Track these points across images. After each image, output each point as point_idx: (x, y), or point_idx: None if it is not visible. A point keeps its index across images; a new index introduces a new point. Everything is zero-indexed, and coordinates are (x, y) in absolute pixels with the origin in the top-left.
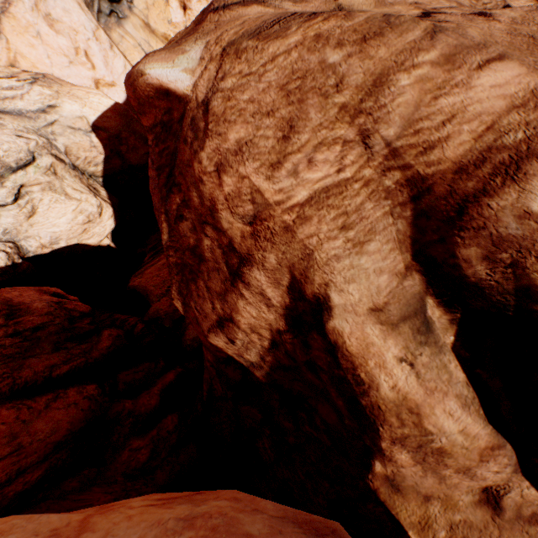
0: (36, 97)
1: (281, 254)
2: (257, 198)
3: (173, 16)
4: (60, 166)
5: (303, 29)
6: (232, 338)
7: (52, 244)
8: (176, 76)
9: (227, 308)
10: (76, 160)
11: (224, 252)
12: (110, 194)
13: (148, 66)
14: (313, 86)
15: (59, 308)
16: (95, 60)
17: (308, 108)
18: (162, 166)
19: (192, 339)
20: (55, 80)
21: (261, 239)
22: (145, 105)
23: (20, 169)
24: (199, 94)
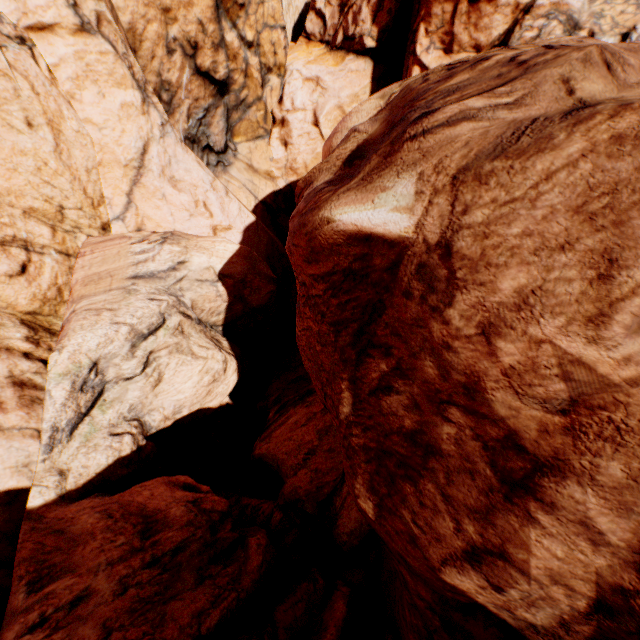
0: (166, 255)
1: (636, 462)
2: (576, 373)
3: (274, 153)
4: (187, 323)
5: (580, 134)
6: (500, 584)
7: (175, 413)
8: (385, 218)
9: (492, 535)
10: (200, 313)
11: (484, 446)
12: (231, 344)
13: (336, 212)
14: (634, 200)
15: (198, 512)
16: (212, 208)
17: (634, 230)
18: (344, 320)
19: (349, 532)
20: (182, 235)
21: (587, 436)
22: (320, 253)
23: (151, 334)
24: (428, 235)
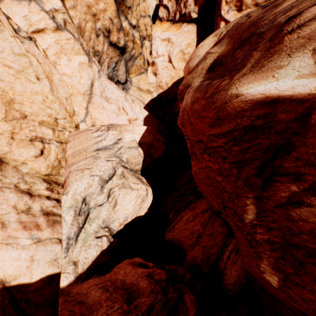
0: (111, 136)
1: None
2: None
3: (150, 80)
4: (125, 171)
5: None
6: None
7: (124, 221)
8: (291, 84)
9: None
10: (130, 165)
11: None
12: (146, 179)
13: (242, 89)
14: None
15: (155, 283)
16: (127, 110)
17: None
18: (246, 159)
19: (232, 283)
20: (116, 125)
21: None
22: (224, 119)
23: (109, 179)
24: None
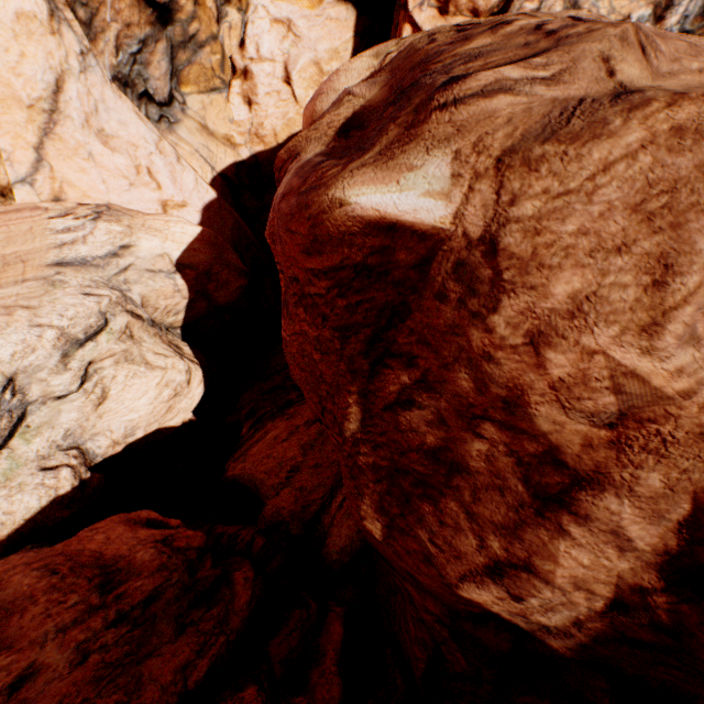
0: (103, 236)
1: (676, 472)
2: (628, 386)
3: (235, 113)
4: (137, 325)
5: (638, 121)
6: (521, 594)
7: (126, 437)
8: (415, 204)
9: (518, 550)
10: (153, 313)
11: (518, 462)
12: (194, 349)
13: (351, 192)
14: (692, 201)
15: (172, 552)
16: (160, 177)
17: (690, 234)
18: (354, 324)
19: (340, 550)
20: (123, 210)
21: (632, 449)
22: (326, 243)
23: (89, 340)
24: (470, 227)
